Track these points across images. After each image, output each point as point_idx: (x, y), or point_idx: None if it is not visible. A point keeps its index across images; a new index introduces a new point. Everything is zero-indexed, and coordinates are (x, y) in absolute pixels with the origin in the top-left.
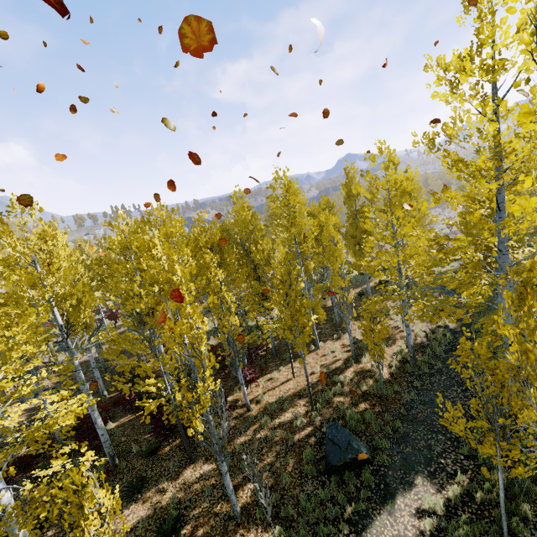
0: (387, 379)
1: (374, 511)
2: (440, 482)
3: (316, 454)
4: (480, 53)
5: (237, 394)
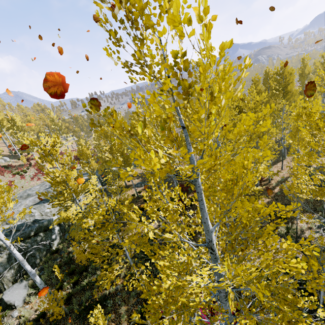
0: None
1: None
2: None
3: None
4: None
5: None
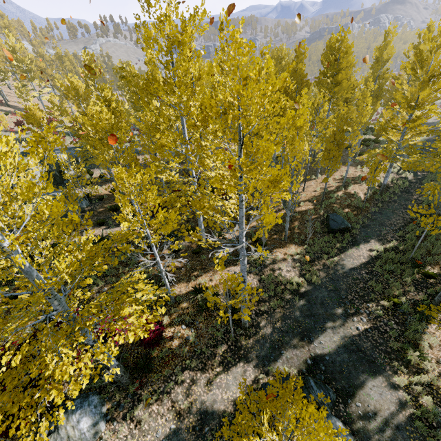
0: (362, 200)
1: (349, 247)
2: (383, 243)
3: (321, 225)
4: None
5: None
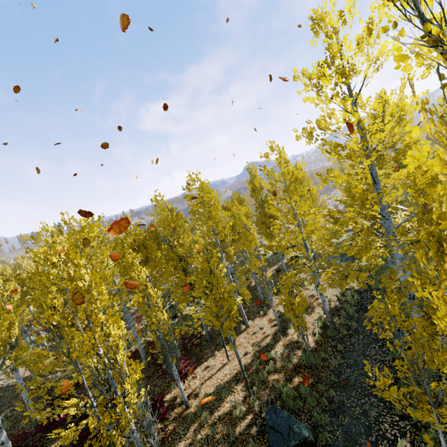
0: (313, 347)
1: None
2: None
3: (260, 446)
4: (333, 62)
5: (174, 391)
